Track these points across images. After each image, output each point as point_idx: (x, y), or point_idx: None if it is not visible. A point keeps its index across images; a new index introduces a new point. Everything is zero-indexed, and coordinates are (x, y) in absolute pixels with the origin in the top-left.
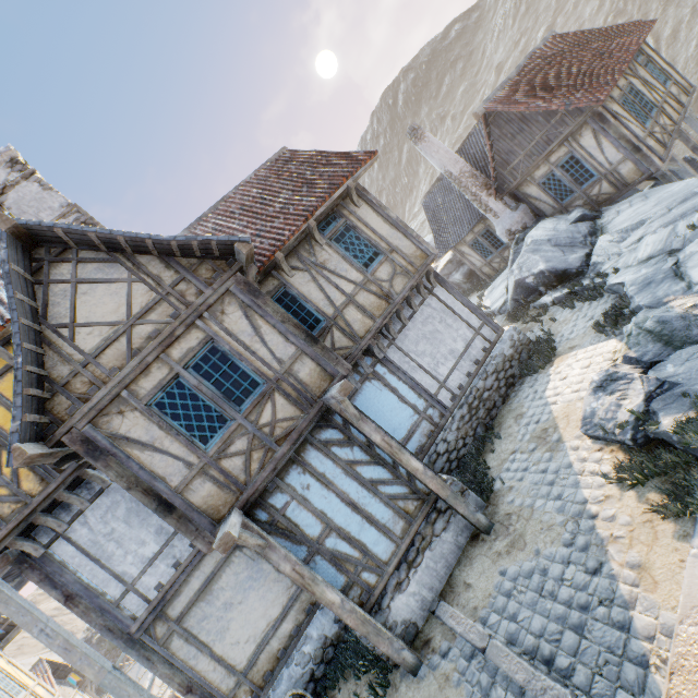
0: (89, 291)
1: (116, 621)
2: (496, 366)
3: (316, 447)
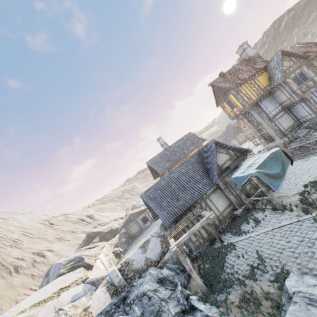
0: (284, 62)
1: (268, 116)
2: None
3: (314, 91)
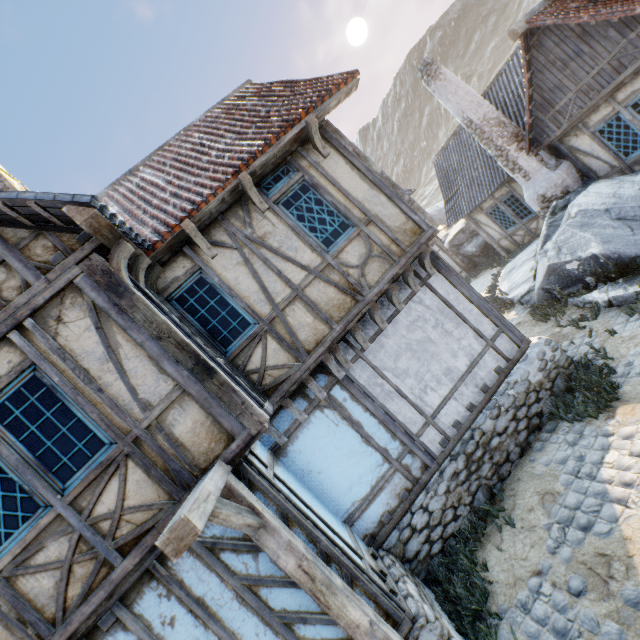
0: None
1: None
2: (515, 399)
3: (195, 551)
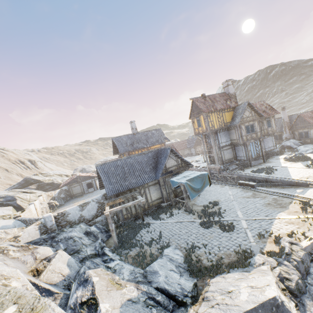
0: (246, 111)
1: (219, 145)
2: (273, 152)
3: (254, 142)
